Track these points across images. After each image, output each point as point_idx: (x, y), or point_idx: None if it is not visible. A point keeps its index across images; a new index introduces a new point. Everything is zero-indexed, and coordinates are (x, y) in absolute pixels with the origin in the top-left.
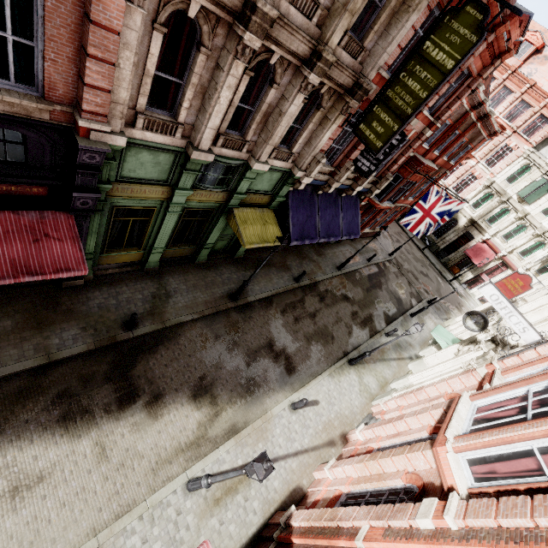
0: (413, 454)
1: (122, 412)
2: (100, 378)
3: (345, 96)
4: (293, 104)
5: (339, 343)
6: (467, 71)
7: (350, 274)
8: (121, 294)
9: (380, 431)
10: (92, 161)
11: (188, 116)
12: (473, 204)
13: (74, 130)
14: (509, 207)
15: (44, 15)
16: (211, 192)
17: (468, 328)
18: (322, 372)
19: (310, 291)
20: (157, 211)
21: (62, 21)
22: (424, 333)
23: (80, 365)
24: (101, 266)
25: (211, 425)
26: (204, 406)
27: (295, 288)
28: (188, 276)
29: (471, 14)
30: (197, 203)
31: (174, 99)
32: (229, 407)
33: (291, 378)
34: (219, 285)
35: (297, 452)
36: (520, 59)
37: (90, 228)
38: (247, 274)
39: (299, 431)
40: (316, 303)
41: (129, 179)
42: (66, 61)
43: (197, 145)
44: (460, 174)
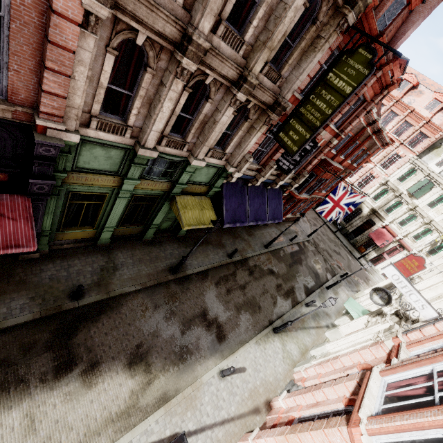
0: (330, 430)
1: (57, 381)
2: (41, 347)
3: (267, 111)
4: (224, 115)
5: (265, 313)
6: (362, 97)
7: (275, 251)
8: (72, 267)
9: (301, 399)
10: (48, 153)
11: (137, 120)
12: (373, 197)
13: (34, 127)
14: (401, 200)
15: (9, 35)
16: (156, 182)
17: (375, 302)
18: (249, 339)
19: (241, 266)
20: (109, 197)
21: (26, 40)
22: (338, 304)
23: (24, 333)
24: (57, 242)
25: (143, 393)
26: (138, 374)
27: (228, 263)
28: (135, 252)
29: (363, 55)
30: (144, 190)
31: (125, 107)
32: (161, 374)
33: (221, 346)
34: (162, 260)
35: (224, 421)
36: (401, 92)
37: (47, 209)
38: (188, 250)
39: (226, 399)
40: (246, 276)
41: (84, 169)
42: (28, 72)
43: (143, 144)
44: (362, 174)
